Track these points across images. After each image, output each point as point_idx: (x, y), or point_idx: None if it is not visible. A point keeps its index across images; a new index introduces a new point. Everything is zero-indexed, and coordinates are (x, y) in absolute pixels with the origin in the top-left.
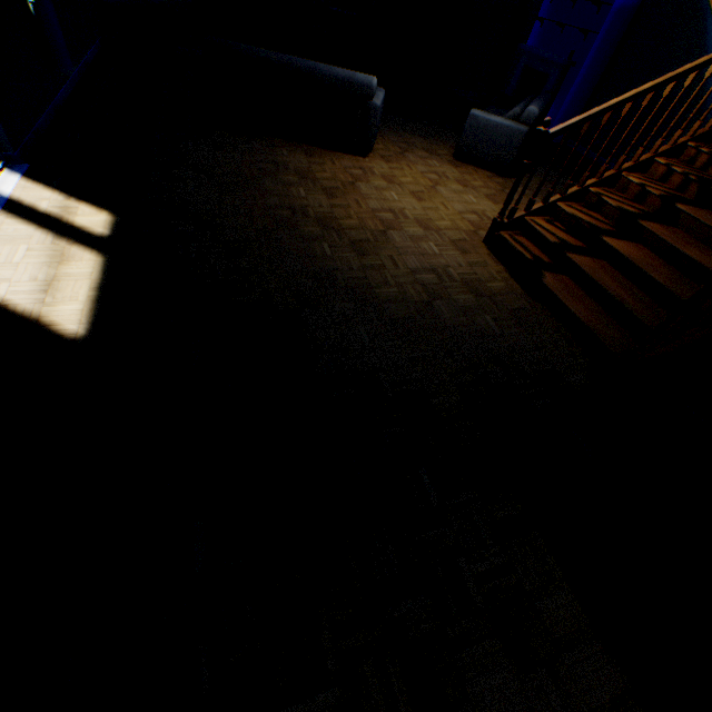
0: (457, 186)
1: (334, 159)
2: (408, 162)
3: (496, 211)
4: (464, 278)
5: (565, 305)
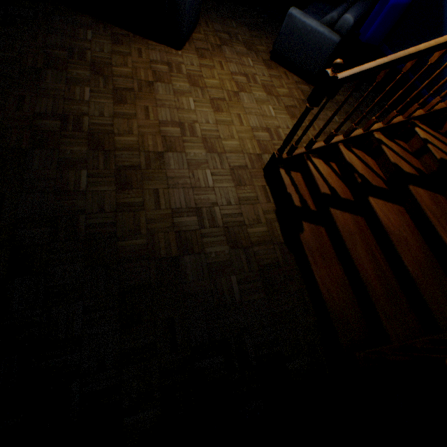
0: (262, 93)
1: (143, 49)
2: (222, 59)
3: (290, 128)
4: (227, 221)
5: (313, 272)
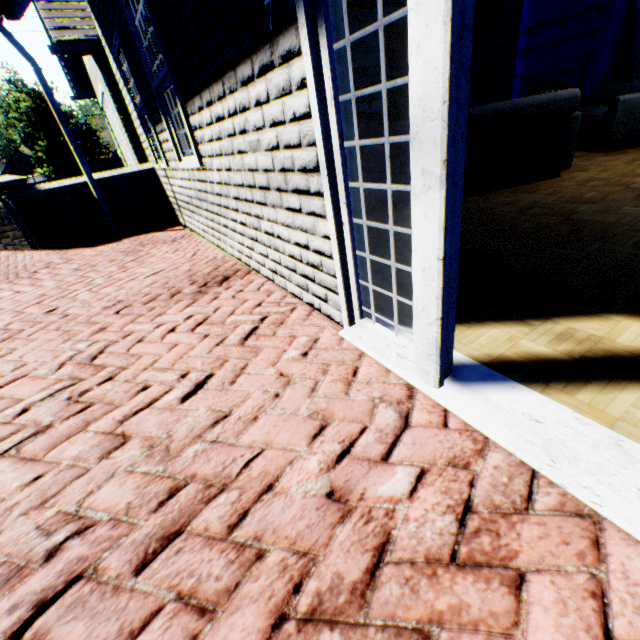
0: None
1: (548, 186)
2: (591, 165)
3: None
4: None
5: None
